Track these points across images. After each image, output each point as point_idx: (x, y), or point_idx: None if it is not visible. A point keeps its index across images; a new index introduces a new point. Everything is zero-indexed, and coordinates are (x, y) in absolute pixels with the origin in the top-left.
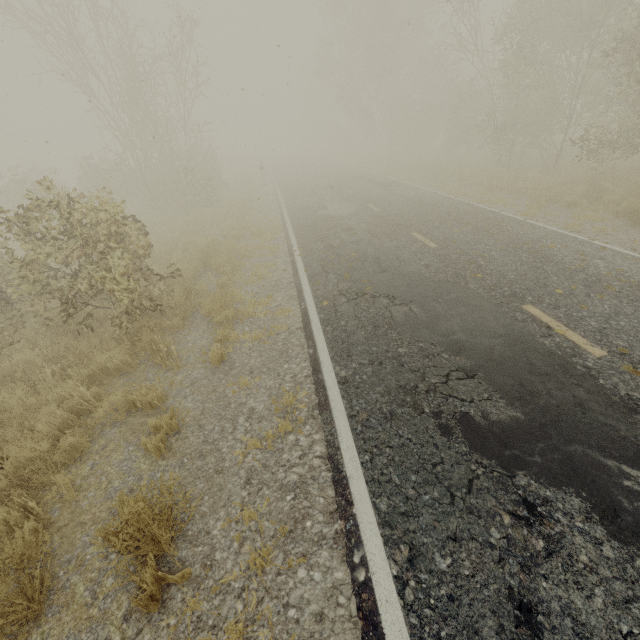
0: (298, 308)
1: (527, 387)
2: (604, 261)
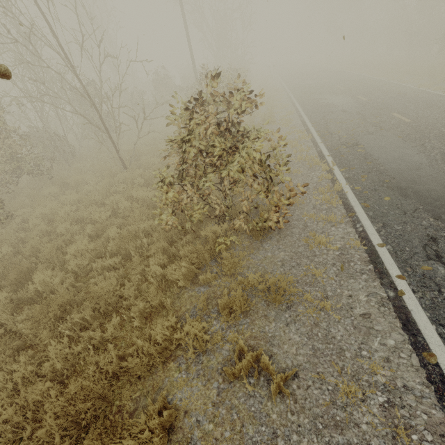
0: (291, 104)
1: (344, 104)
2: (396, 88)
